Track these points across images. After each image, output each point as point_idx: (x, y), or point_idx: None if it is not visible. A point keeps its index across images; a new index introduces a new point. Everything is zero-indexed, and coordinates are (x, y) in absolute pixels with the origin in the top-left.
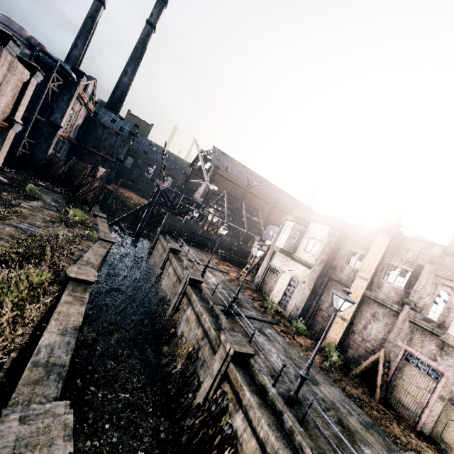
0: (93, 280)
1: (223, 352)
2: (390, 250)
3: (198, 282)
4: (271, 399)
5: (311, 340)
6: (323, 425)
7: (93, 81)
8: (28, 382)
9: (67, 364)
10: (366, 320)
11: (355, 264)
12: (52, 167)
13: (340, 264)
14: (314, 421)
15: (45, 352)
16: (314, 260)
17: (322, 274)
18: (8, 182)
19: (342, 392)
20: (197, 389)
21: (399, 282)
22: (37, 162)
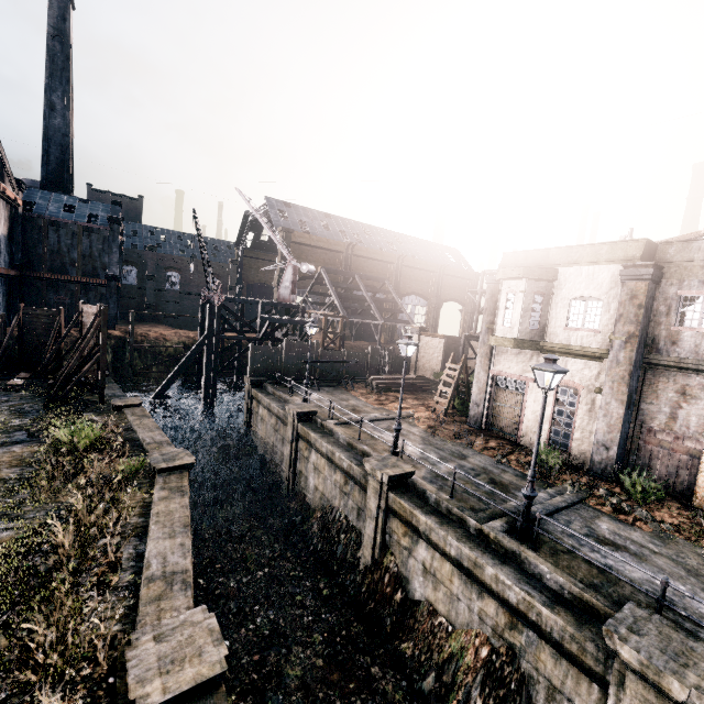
0: (221, 663)
1: (653, 697)
2: None
3: (407, 477)
4: None
5: (668, 501)
6: None
7: None
8: None
9: None
10: None
11: (701, 321)
12: None
13: (664, 330)
14: None
15: None
16: (602, 341)
17: (636, 363)
18: None
19: None
20: None
21: None
22: None
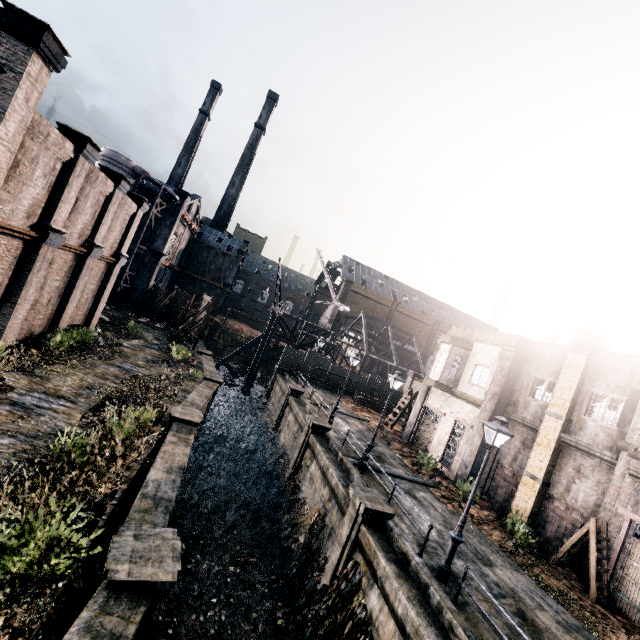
0: (199, 421)
1: (353, 512)
2: (590, 373)
3: (325, 429)
4: (414, 570)
5: (490, 512)
6: (490, 611)
7: (198, 200)
8: (139, 510)
9: (173, 500)
10: (568, 479)
11: (543, 396)
12: (153, 301)
13: (522, 398)
14: (470, 596)
15: (153, 486)
16: (484, 395)
17: (496, 413)
18: (110, 321)
19: (534, 582)
20: (324, 566)
21: (610, 418)
22: (138, 297)
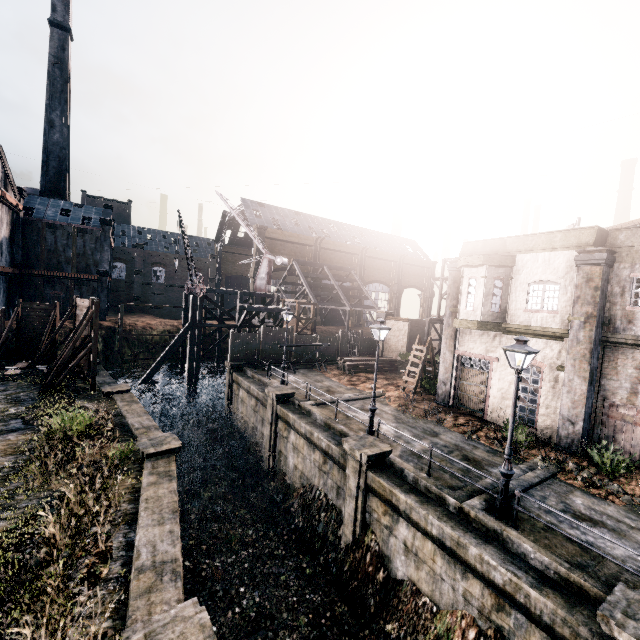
0: None
1: None
2: None
3: (384, 456)
4: None
5: (636, 474)
6: None
7: None
8: None
9: None
10: None
11: None
12: None
13: (619, 310)
14: None
15: None
16: (562, 321)
17: (596, 342)
18: None
19: None
20: None
21: None
22: None
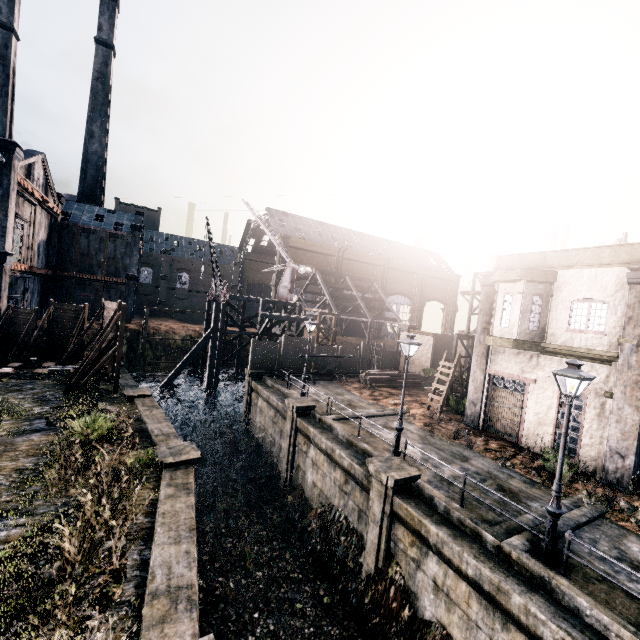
0: None
1: None
2: None
3: (412, 480)
4: None
5: None
6: None
7: (40, 158)
8: None
9: None
10: None
11: None
12: (18, 331)
13: None
14: None
15: None
16: (610, 344)
17: None
18: None
19: None
20: None
21: None
22: None
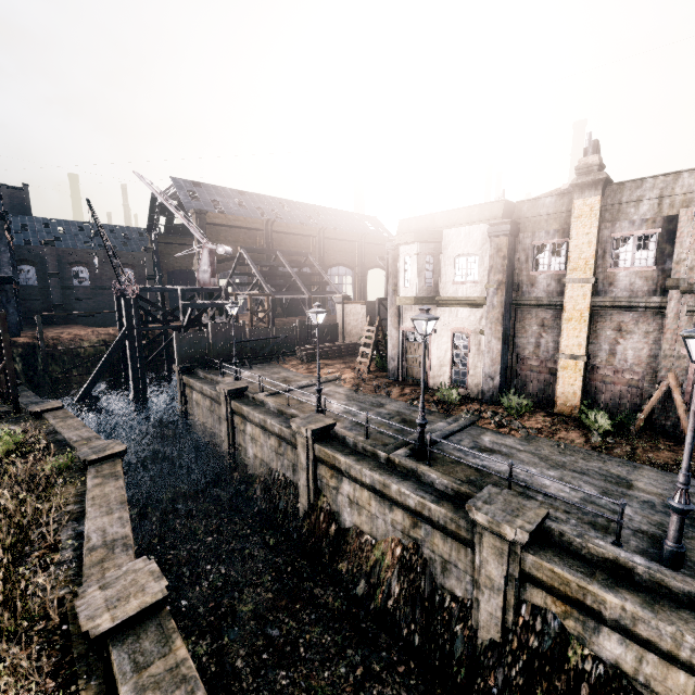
0: (162, 592)
1: (498, 543)
2: (606, 216)
3: (329, 428)
4: (649, 579)
5: (538, 412)
6: None
7: None
8: None
9: None
10: (610, 343)
11: (550, 265)
12: None
13: (525, 276)
14: None
15: None
16: (481, 290)
17: (507, 305)
18: None
19: (655, 469)
20: (466, 616)
21: (642, 260)
22: None
